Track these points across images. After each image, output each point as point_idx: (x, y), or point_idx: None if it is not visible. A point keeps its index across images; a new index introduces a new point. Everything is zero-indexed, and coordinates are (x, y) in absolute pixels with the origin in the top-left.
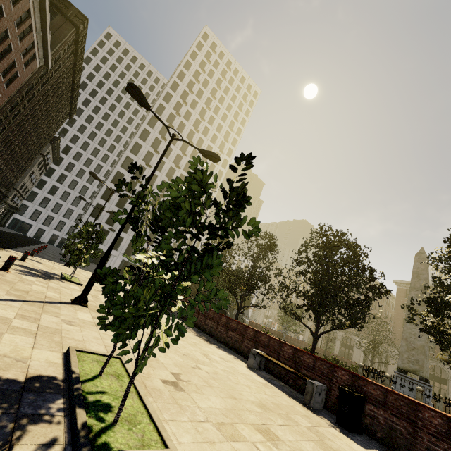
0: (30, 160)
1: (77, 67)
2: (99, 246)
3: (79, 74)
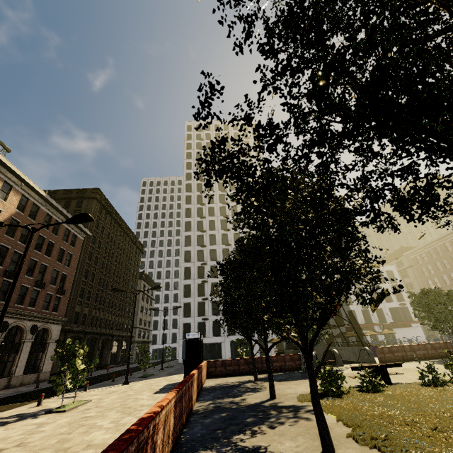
0: (133, 300)
1: (117, 219)
2: (204, 341)
3: (123, 222)
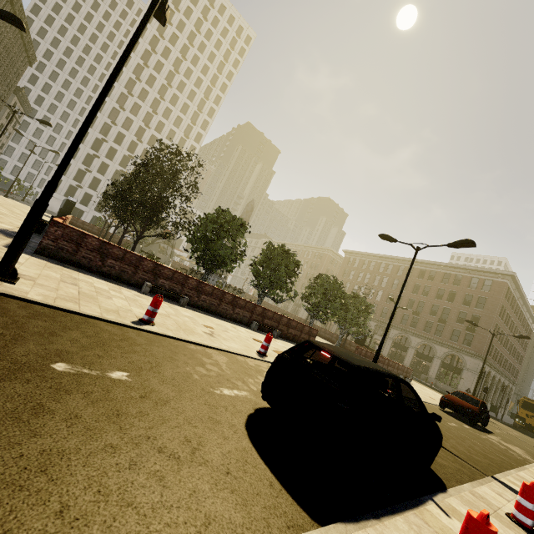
0: None
1: (18, 14)
2: None
3: (24, 20)
